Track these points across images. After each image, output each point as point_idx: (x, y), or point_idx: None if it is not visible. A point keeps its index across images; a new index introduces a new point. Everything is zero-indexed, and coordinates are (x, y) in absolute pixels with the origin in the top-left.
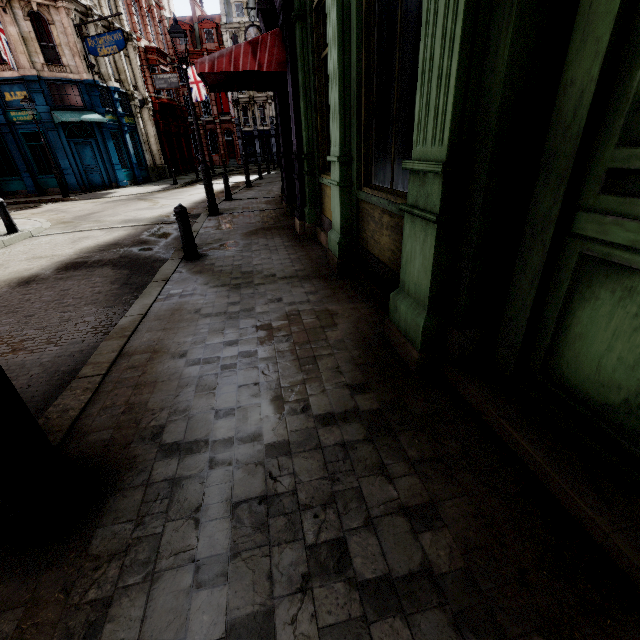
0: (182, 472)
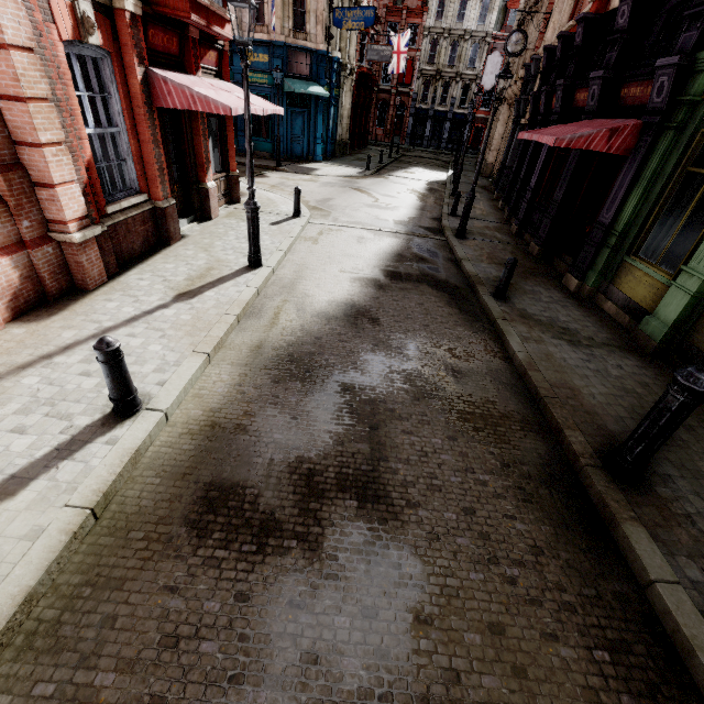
0: (670, 473)
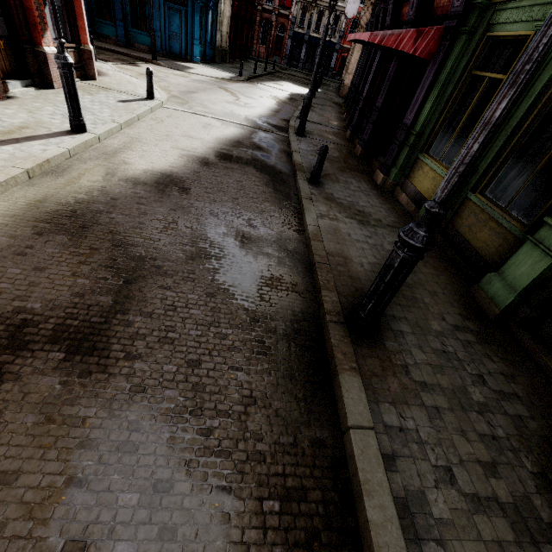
0: (403, 330)
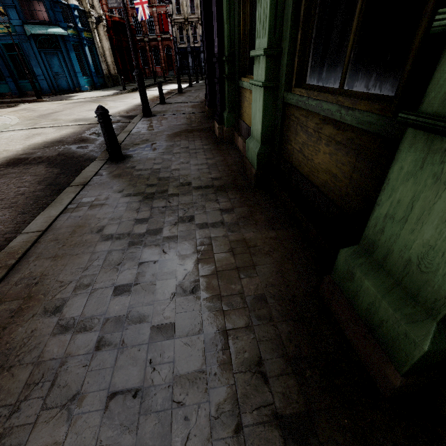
0: None
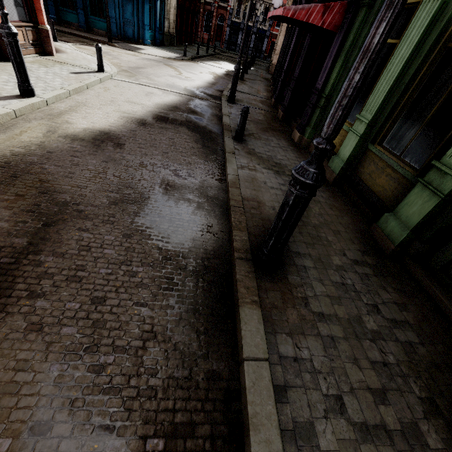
0: (306, 265)
